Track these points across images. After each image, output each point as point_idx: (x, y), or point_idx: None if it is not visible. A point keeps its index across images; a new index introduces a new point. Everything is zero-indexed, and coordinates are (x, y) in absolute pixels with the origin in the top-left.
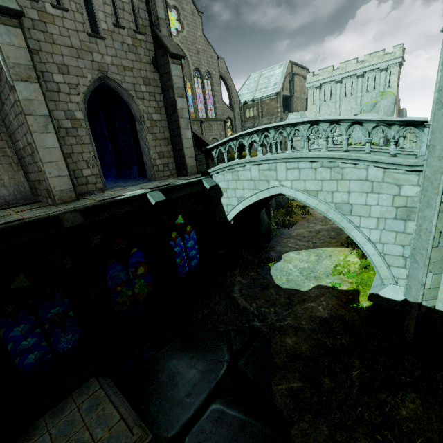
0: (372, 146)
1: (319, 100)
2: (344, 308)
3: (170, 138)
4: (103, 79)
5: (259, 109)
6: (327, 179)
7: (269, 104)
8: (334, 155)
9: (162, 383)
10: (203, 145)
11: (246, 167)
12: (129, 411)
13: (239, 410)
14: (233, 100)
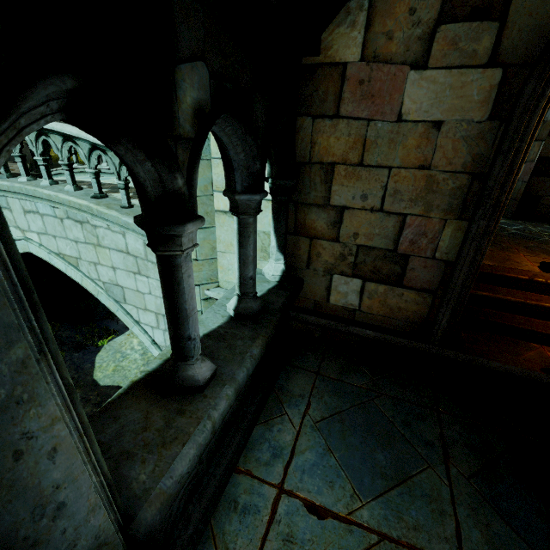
0: None
1: None
2: None
3: None
4: None
5: None
6: (82, 241)
7: None
8: (71, 202)
9: None
10: None
11: None
12: None
13: None
14: None
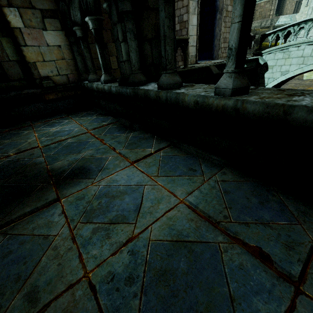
0: None
1: None
2: None
3: None
4: None
5: None
6: None
7: (263, 6)
8: None
9: None
10: None
11: (301, 47)
12: None
13: None
14: None
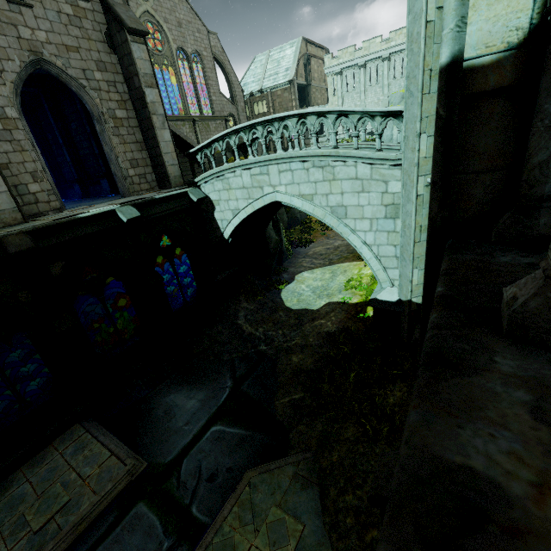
0: (372, 142)
1: (341, 90)
2: (352, 320)
3: (144, 142)
4: (39, 63)
5: (269, 103)
6: (320, 181)
7: (281, 96)
8: (323, 152)
9: (158, 417)
10: (189, 149)
11: (237, 172)
12: (120, 447)
13: (240, 427)
14: (234, 90)
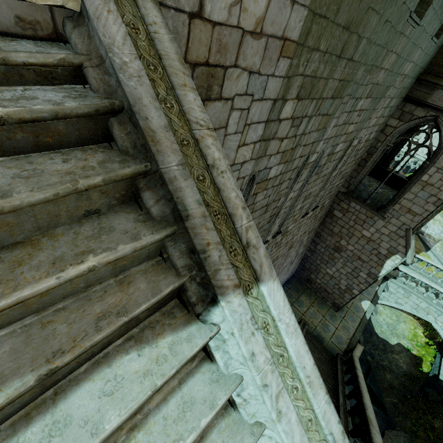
0: None
1: None
2: (414, 367)
3: None
4: None
5: None
6: None
7: None
8: None
9: None
10: None
11: (420, 299)
12: None
13: (373, 405)
14: None
